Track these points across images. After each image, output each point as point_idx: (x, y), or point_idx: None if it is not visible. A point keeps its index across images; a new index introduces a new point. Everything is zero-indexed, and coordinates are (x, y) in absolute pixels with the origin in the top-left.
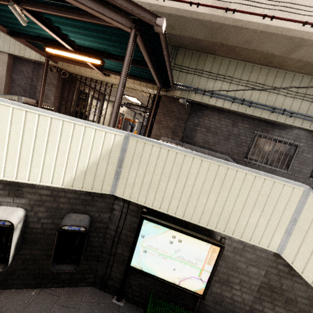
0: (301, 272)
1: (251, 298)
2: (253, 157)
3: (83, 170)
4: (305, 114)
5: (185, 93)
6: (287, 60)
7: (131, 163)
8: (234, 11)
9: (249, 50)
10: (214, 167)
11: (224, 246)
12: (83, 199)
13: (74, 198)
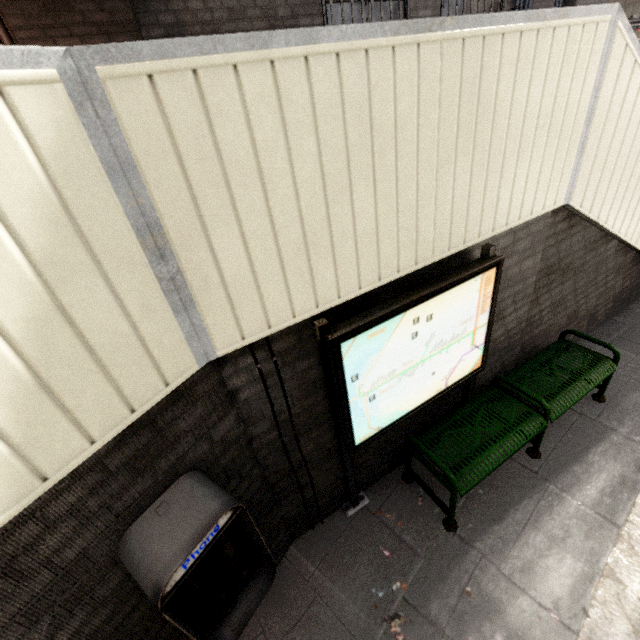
0: (588, 212)
1: (526, 308)
2: None
3: (21, 389)
4: None
5: None
6: None
7: (195, 208)
8: None
9: None
10: (454, 57)
11: (502, 258)
12: (128, 460)
13: (91, 491)
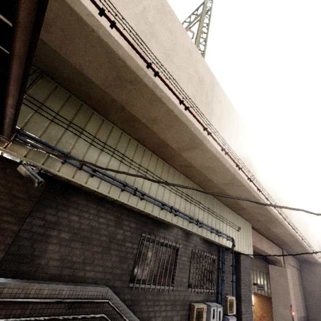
0: None
1: None
2: (135, 271)
3: None
4: (184, 212)
5: (39, 156)
6: (176, 156)
7: None
8: (157, 74)
9: (150, 130)
10: None
11: None
12: None
13: None
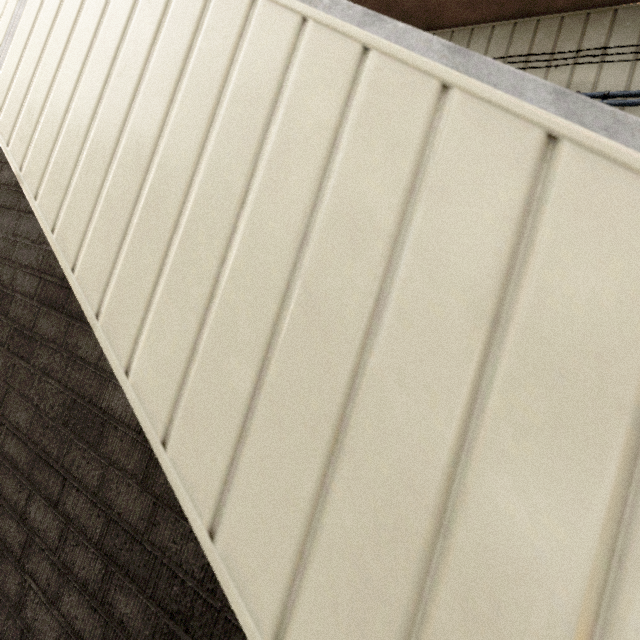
0: (7, 143)
1: None
2: None
3: None
4: None
5: None
6: None
7: None
8: None
9: None
10: None
11: None
12: None
13: None
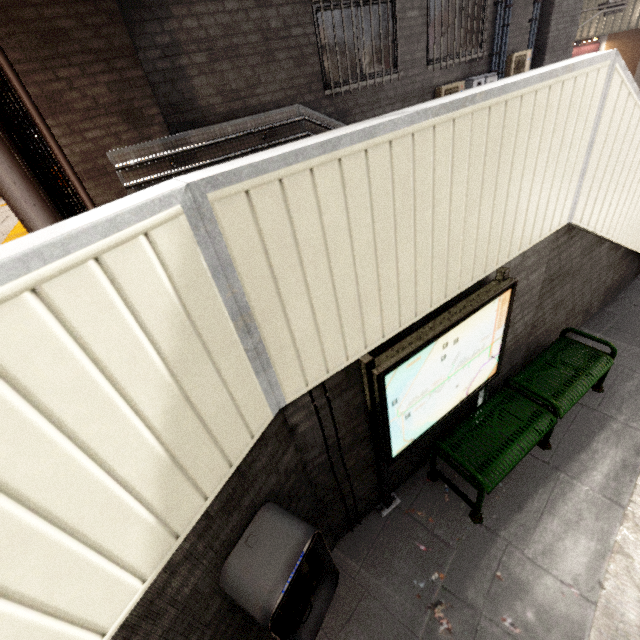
0: (587, 226)
1: (532, 313)
2: (329, 78)
3: (162, 470)
4: None
5: None
6: None
7: (275, 288)
8: None
9: None
10: (482, 123)
11: (516, 280)
12: (223, 504)
13: (199, 536)
